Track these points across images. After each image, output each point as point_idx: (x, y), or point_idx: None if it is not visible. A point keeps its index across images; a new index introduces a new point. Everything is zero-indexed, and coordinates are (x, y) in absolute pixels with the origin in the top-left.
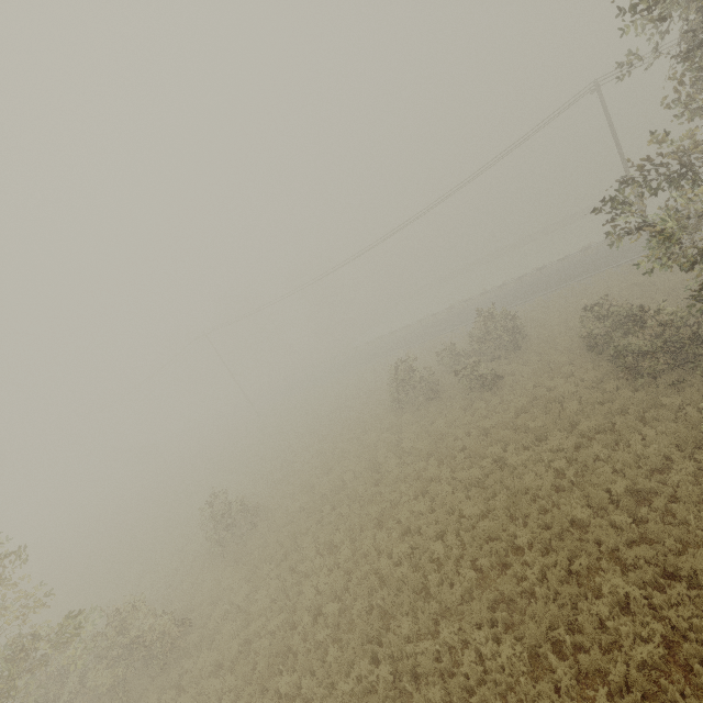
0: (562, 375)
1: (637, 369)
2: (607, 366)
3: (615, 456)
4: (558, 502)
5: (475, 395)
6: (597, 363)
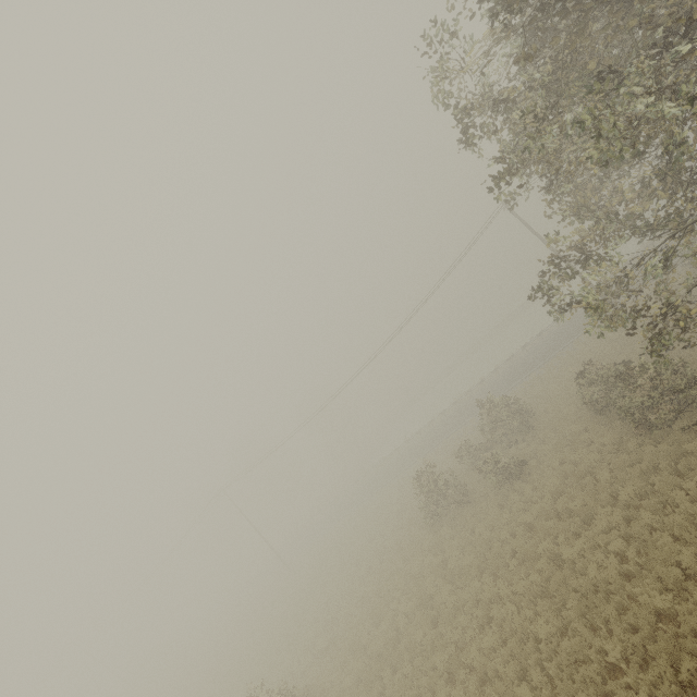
0: (582, 444)
1: (649, 421)
2: (621, 424)
3: (668, 521)
4: (634, 593)
5: (506, 488)
6: (609, 424)
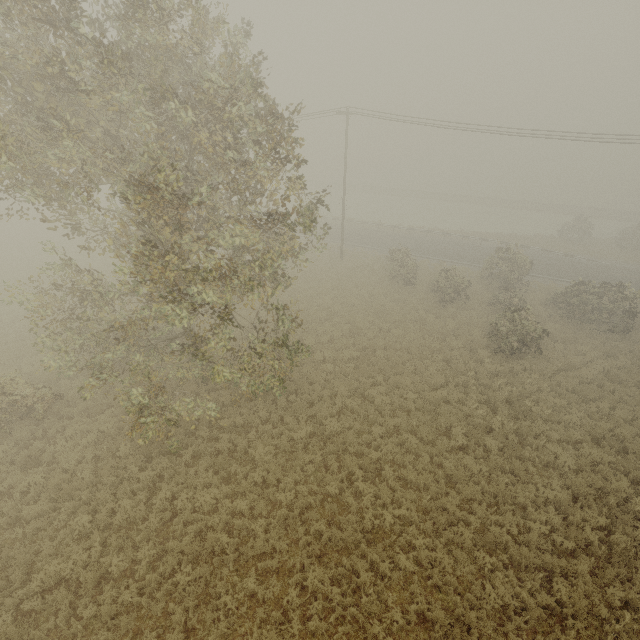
0: None
1: None
2: None
3: None
4: None
5: None
6: None
